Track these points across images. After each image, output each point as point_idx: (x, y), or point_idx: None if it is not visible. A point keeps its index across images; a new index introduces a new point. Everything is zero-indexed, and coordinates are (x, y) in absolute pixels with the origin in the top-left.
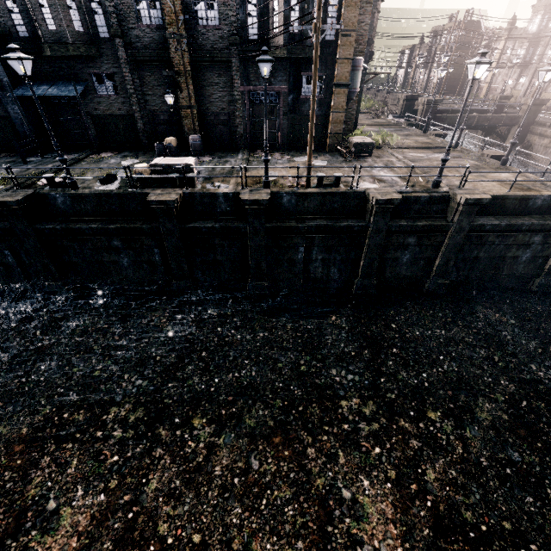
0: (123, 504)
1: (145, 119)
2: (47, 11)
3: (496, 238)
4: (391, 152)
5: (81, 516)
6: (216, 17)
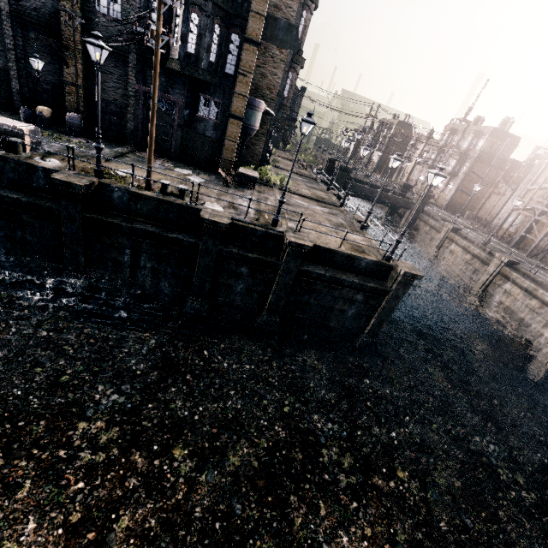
0: None
1: (23, 80)
2: None
3: (324, 288)
4: (275, 192)
5: None
6: (119, 11)
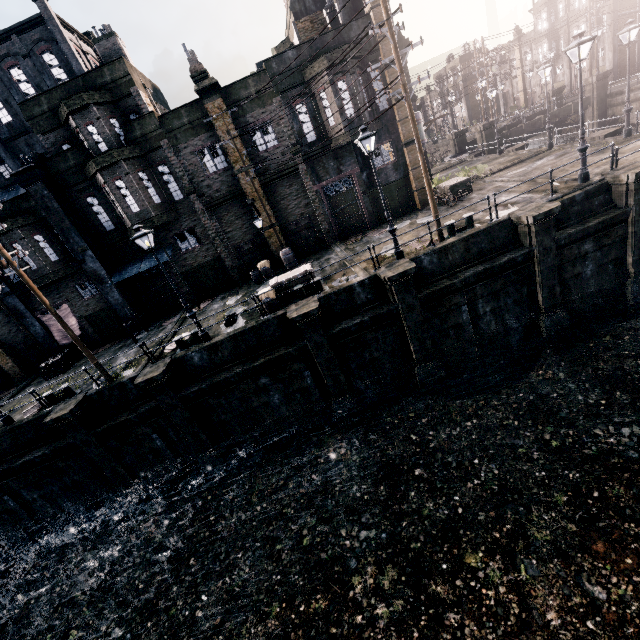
0: None
1: (231, 255)
2: (130, 199)
3: None
4: (490, 180)
5: None
6: (273, 139)
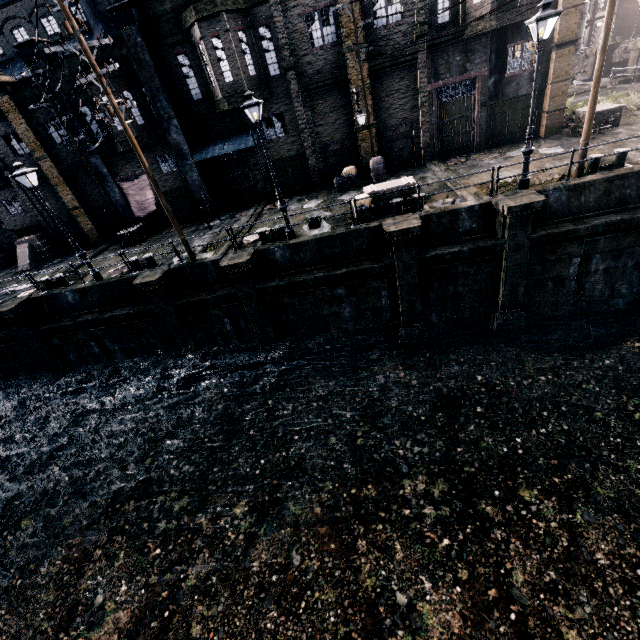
0: (494, 602)
1: (315, 154)
2: (225, 64)
3: None
4: None
5: (447, 614)
6: (398, 11)
